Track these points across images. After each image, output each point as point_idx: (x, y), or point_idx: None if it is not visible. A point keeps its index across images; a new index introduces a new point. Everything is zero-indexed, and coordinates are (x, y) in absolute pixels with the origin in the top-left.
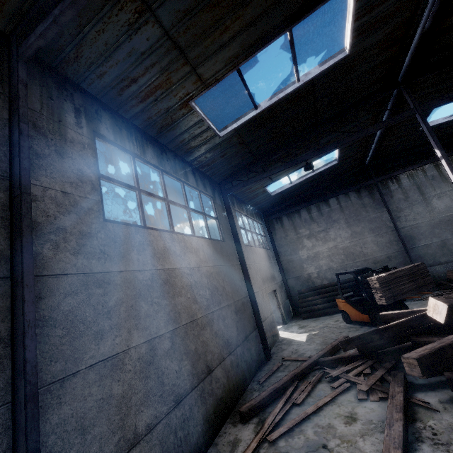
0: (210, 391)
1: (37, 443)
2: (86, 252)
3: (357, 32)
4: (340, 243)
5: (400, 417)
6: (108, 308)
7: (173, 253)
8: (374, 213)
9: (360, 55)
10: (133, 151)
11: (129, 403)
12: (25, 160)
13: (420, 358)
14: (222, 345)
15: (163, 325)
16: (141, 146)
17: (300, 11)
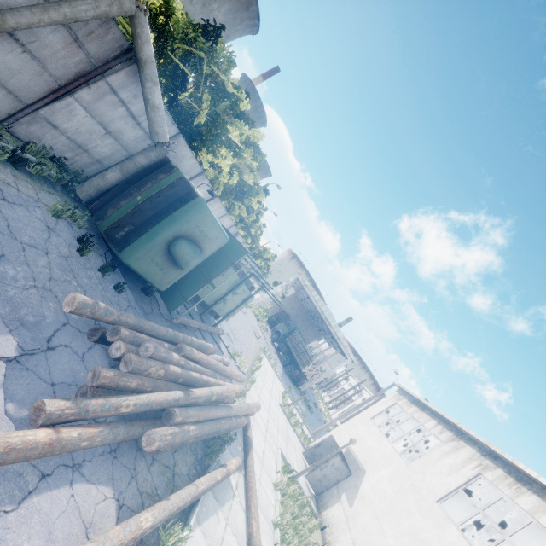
0: None
1: None
2: None
3: None
4: None
5: None
6: None
7: None
8: None
9: None
10: None
11: None
12: None
13: None
14: None
15: None
16: None
17: None
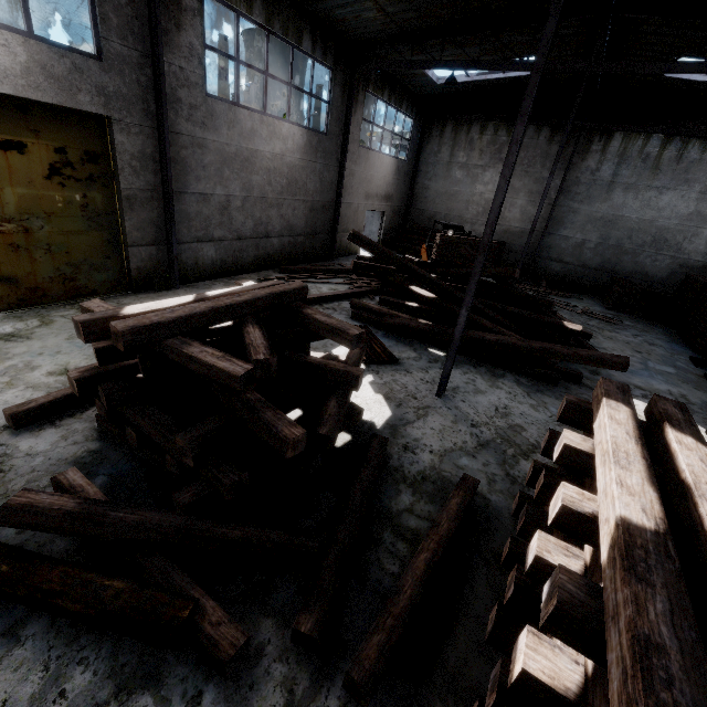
0: (264, 247)
1: (174, 211)
2: (193, 121)
3: None
4: (488, 192)
5: (349, 292)
6: (204, 164)
7: (259, 136)
8: (548, 172)
9: None
10: (239, 8)
11: (211, 222)
12: (161, 46)
13: (357, 263)
14: (285, 226)
15: (238, 190)
16: None
17: None
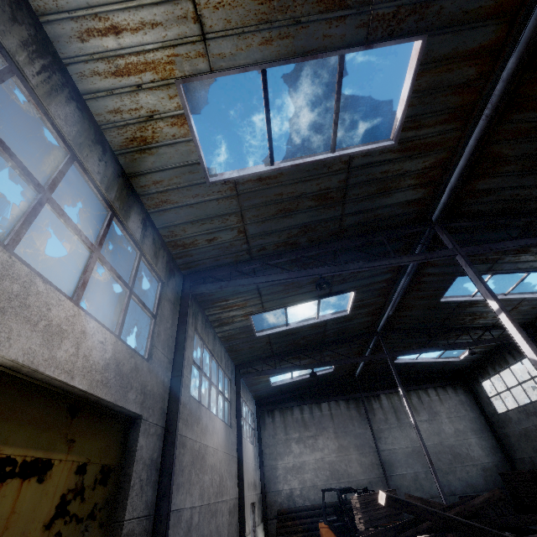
0: None
1: None
2: (183, 418)
3: (354, 307)
4: (327, 456)
5: None
6: (183, 467)
7: (209, 431)
8: (359, 428)
9: (355, 315)
10: (205, 339)
11: None
12: (185, 354)
13: None
14: None
15: (197, 498)
16: (208, 335)
17: (327, 294)
